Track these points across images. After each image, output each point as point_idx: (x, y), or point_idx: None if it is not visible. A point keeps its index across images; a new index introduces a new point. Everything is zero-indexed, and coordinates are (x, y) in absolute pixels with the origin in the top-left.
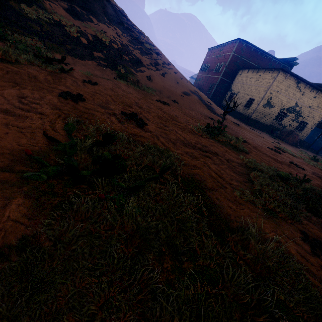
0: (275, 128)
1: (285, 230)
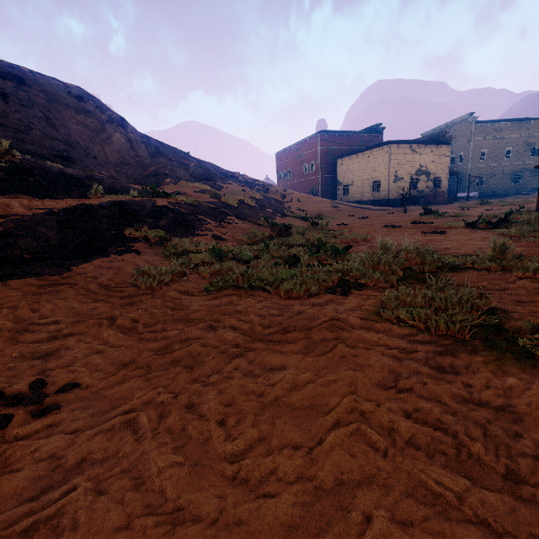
0: (416, 197)
1: None
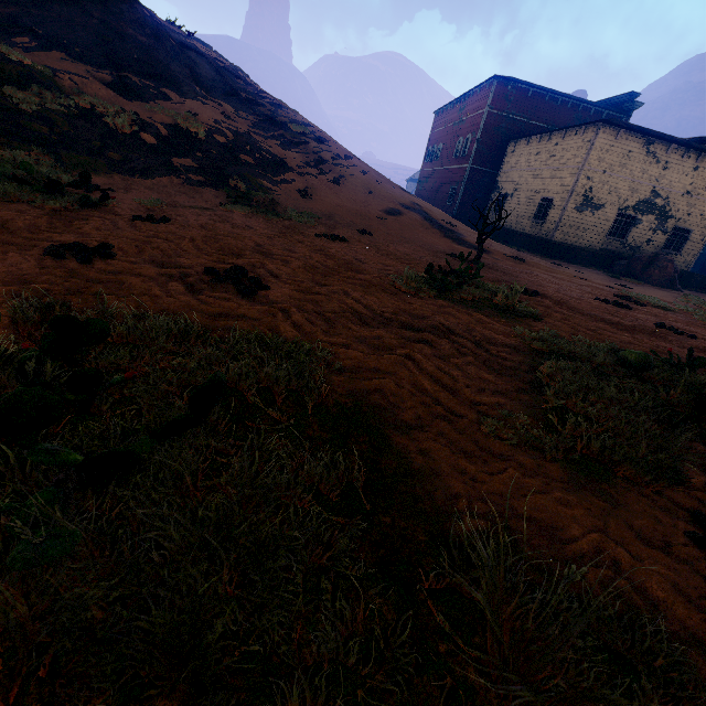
0: (616, 254)
1: (637, 518)
